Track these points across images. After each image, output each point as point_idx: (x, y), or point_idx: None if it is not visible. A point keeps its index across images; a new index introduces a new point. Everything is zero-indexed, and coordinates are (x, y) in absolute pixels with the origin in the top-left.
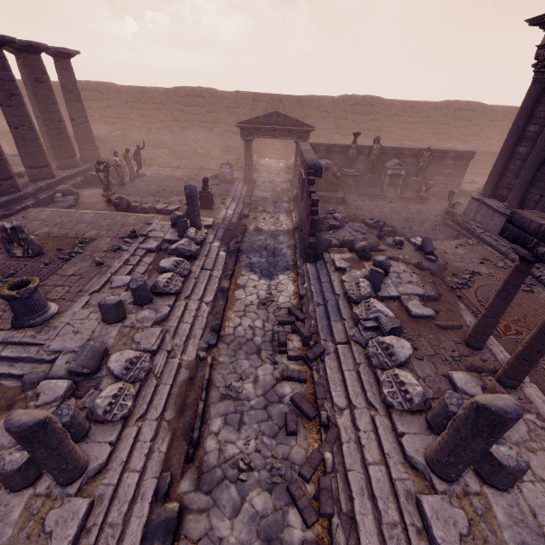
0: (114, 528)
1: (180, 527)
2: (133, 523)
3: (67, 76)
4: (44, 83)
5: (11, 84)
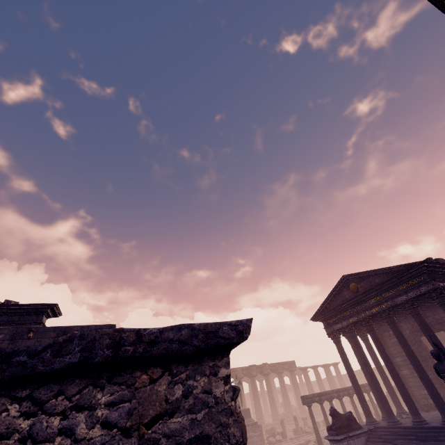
0: (301, 439)
1: (308, 443)
2: (303, 441)
3: (337, 371)
4: (329, 375)
5: (319, 377)
